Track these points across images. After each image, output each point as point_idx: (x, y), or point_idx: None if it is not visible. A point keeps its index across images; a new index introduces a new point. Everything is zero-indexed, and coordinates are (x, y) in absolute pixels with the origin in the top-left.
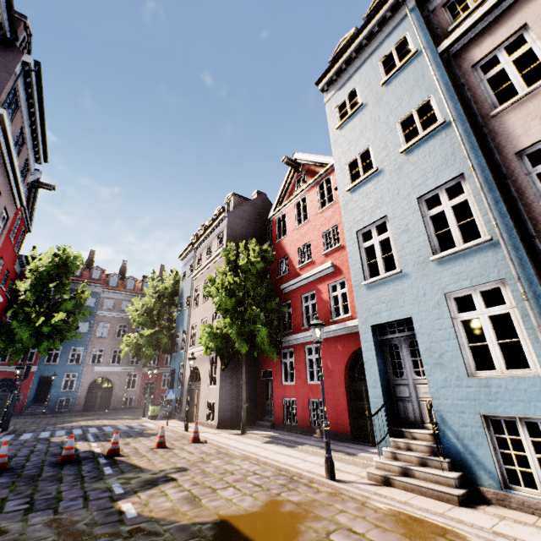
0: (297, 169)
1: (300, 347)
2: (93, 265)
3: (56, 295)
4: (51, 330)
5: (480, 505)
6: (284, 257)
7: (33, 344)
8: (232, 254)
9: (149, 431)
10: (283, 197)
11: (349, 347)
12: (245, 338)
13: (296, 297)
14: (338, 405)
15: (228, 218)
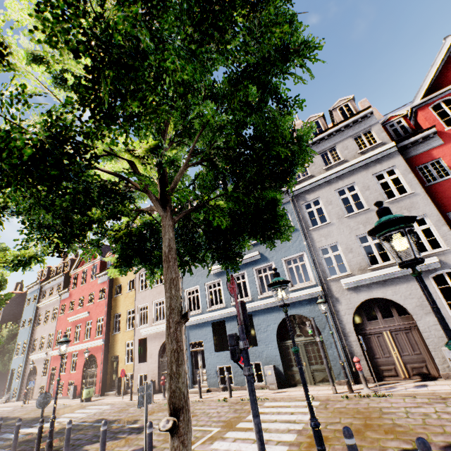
0: None
1: None
2: None
3: None
4: None
5: (8, 402)
6: None
7: None
8: None
9: None
10: None
11: None
12: None
13: None
14: None
15: (5, 307)
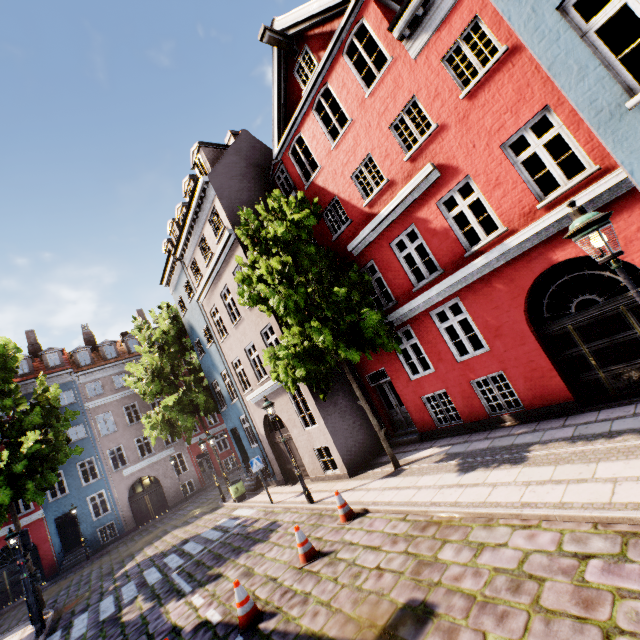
0: (290, 48)
1: (422, 319)
2: (41, 349)
3: (6, 413)
4: (29, 462)
5: None
6: (330, 203)
7: (11, 496)
8: (253, 229)
9: (255, 526)
10: (284, 112)
11: (522, 279)
12: (347, 340)
13: (381, 252)
14: (532, 369)
15: (212, 183)
